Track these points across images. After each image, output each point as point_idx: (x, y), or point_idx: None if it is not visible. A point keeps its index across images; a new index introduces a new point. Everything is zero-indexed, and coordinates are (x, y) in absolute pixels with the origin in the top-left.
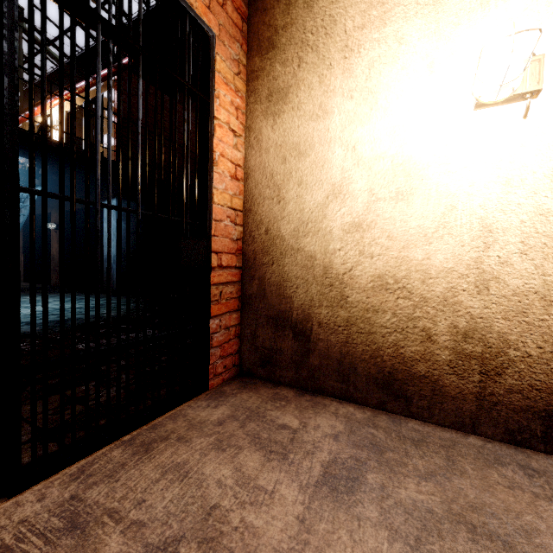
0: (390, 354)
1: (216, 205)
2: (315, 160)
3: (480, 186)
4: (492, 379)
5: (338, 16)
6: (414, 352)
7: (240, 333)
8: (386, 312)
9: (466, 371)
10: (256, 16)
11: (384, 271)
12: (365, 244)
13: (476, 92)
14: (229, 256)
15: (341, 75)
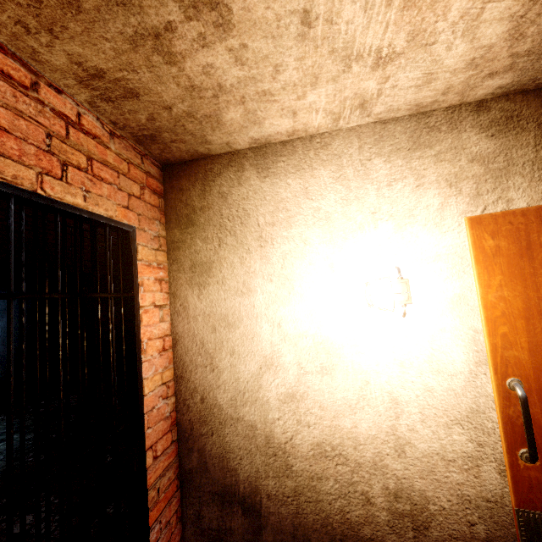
0: (339, 521)
1: (147, 395)
2: (245, 332)
3: (384, 365)
4: (422, 534)
5: (250, 211)
6: (358, 516)
7: (182, 515)
8: (329, 479)
9: (402, 528)
10: (172, 193)
11: (322, 439)
12: (301, 414)
13: (369, 300)
14: (164, 438)
15: (260, 260)
